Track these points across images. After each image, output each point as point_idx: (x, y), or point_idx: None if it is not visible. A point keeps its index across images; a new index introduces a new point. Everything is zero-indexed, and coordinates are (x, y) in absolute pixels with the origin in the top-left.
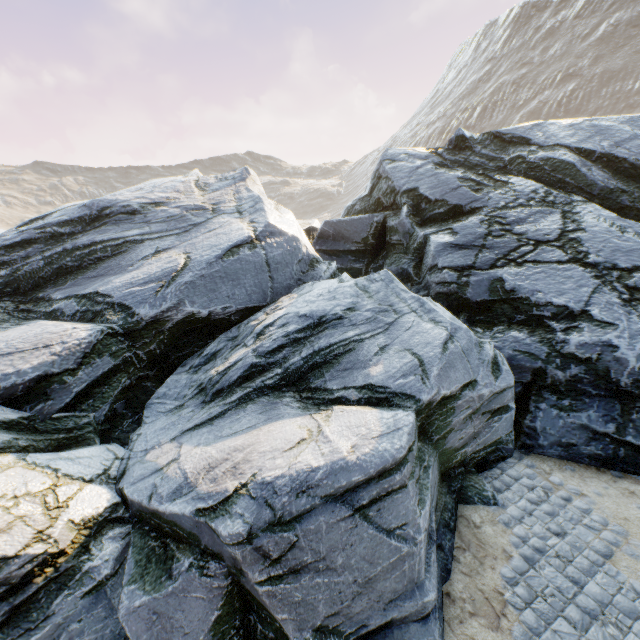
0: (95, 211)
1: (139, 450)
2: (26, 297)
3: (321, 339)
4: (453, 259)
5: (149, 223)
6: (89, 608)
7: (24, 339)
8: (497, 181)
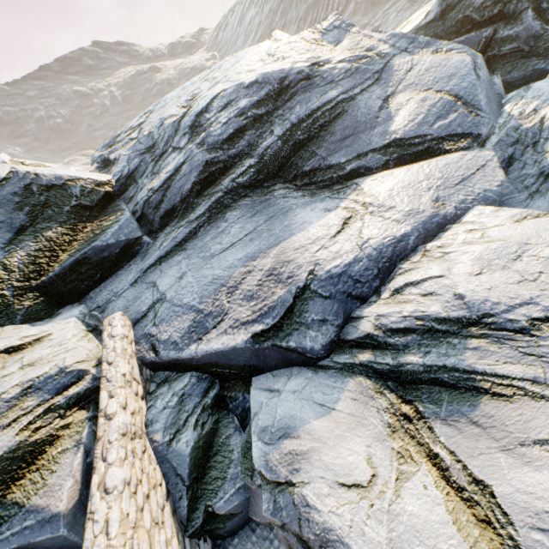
0: (276, 85)
1: None
2: (282, 178)
3: None
4: None
5: (335, 82)
6: None
7: (442, 173)
8: None
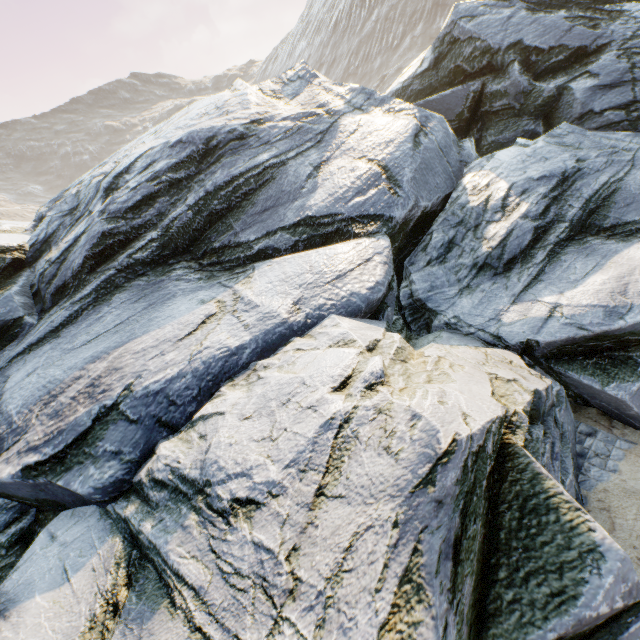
0: (201, 145)
1: (482, 322)
2: (192, 254)
3: (581, 190)
4: (610, 100)
5: (270, 144)
6: (568, 416)
7: (324, 265)
8: (610, 12)
